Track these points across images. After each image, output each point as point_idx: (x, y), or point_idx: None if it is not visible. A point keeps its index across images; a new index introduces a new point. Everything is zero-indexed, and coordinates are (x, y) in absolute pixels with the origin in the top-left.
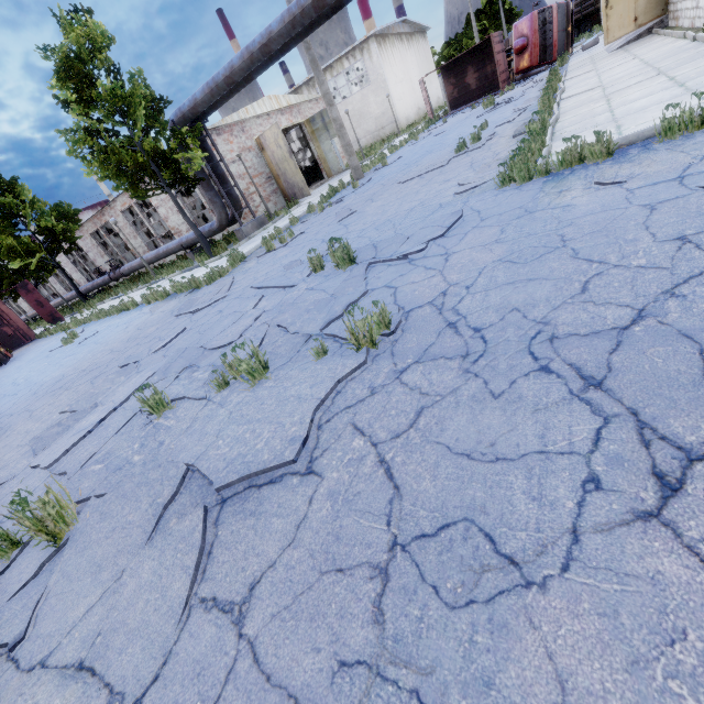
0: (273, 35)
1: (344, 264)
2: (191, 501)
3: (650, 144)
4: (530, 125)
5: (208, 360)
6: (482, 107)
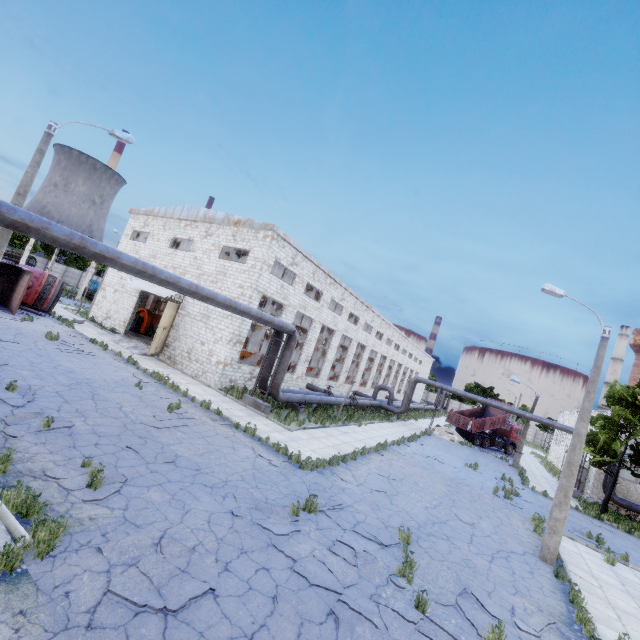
0: (119, 260)
1: (314, 510)
2: (468, 600)
3: (328, 466)
4: (251, 429)
5: (370, 587)
6: (15, 324)
